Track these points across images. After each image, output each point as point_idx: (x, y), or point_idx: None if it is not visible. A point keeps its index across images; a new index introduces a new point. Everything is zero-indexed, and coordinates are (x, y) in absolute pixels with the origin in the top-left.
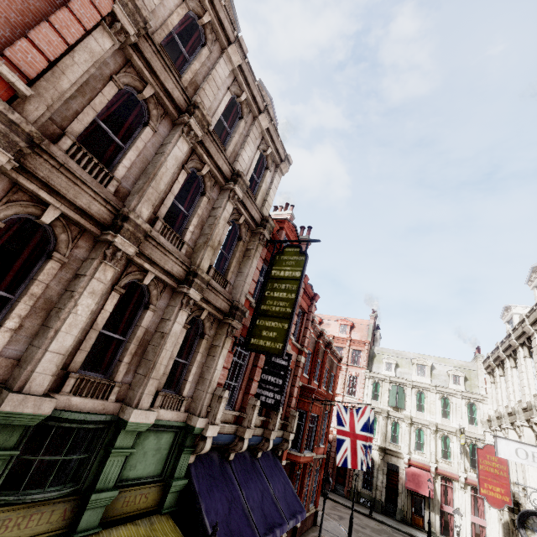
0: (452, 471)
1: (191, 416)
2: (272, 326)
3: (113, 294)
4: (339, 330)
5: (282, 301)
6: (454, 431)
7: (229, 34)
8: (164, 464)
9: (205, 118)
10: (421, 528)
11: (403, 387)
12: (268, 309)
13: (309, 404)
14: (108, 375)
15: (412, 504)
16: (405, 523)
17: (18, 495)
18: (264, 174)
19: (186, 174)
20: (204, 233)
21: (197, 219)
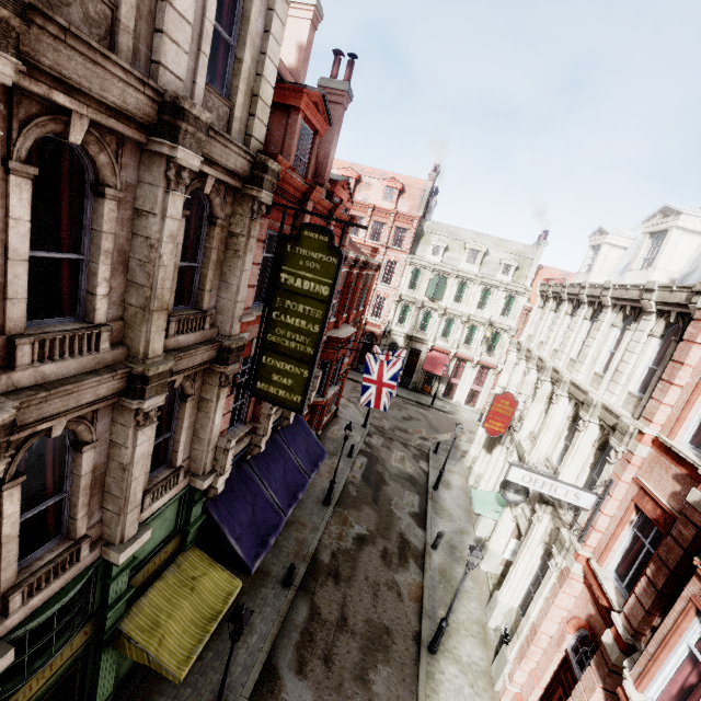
0: (469, 355)
1: (194, 479)
2: (286, 370)
3: (7, 493)
4: (383, 195)
5: (299, 334)
6: (484, 322)
7: None
8: (175, 521)
9: None
10: (428, 393)
11: (446, 277)
12: (279, 342)
13: (334, 353)
14: (64, 534)
15: (425, 378)
16: (416, 391)
17: (26, 678)
18: (245, 9)
19: (27, 181)
20: (134, 282)
21: (108, 262)
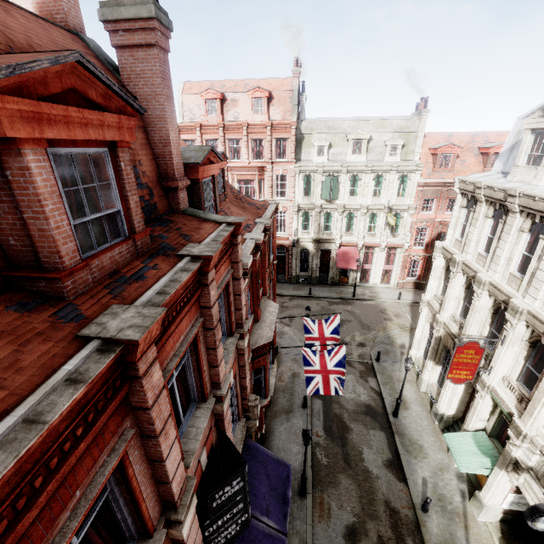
0: (376, 242)
1: None
2: None
3: None
4: (252, 109)
5: None
6: (383, 208)
7: None
8: None
9: None
10: (346, 283)
11: (337, 176)
12: None
13: (265, 357)
14: None
15: (340, 271)
16: (335, 285)
17: None
18: None
19: None
20: None
21: None
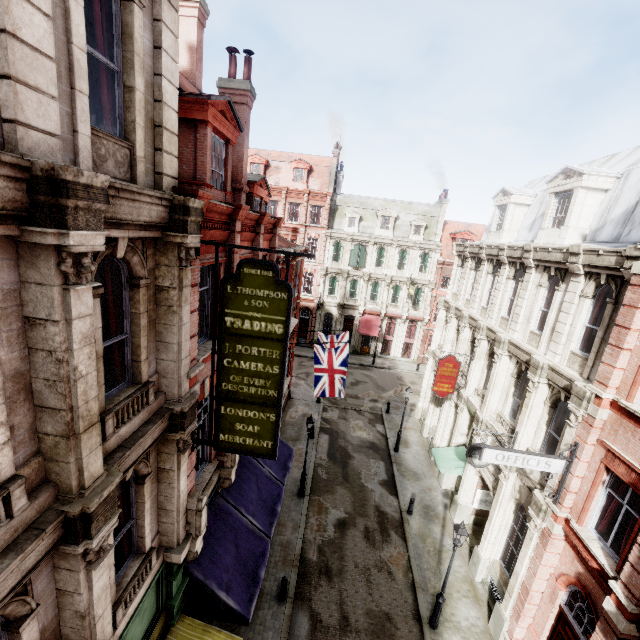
0: (398, 313)
1: (169, 555)
2: (249, 418)
3: None
4: (293, 177)
5: (258, 378)
6: (405, 281)
7: None
8: (156, 603)
9: None
10: (367, 353)
11: (365, 245)
12: (237, 390)
13: None
14: None
15: (362, 340)
16: (356, 353)
17: None
18: (125, 23)
19: None
20: (45, 407)
21: None
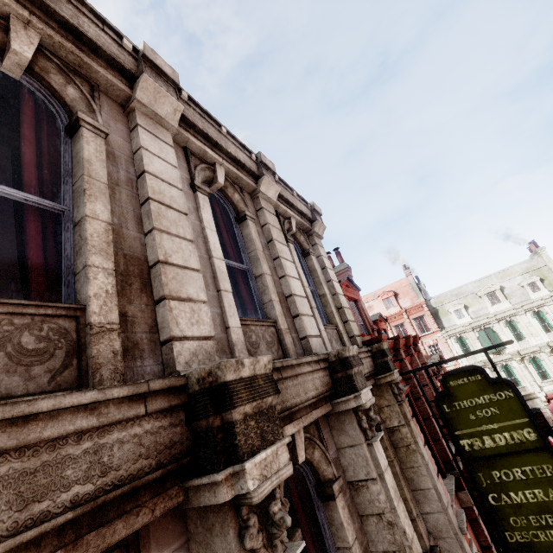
0: None
1: None
2: None
3: None
4: (385, 306)
5: (548, 513)
6: None
7: (115, 55)
8: None
9: (257, 385)
10: None
11: (489, 327)
12: (530, 540)
13: None
14: None
15: None
16: None
17: None
18: (310, 266)
19: None
20: None
21: None
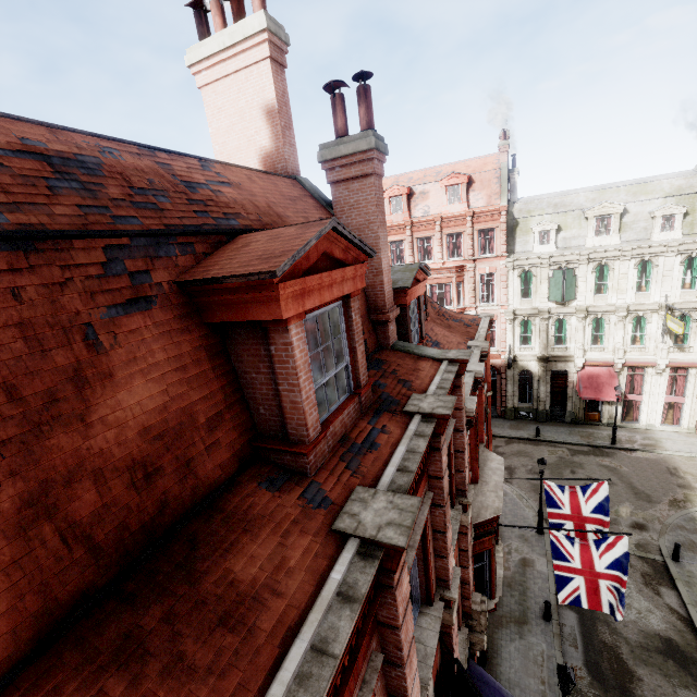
0: (647, 360)
1: None
2: None
3: None
4: (446, 199)
5: None
6: (655, 309)
7: None
8: None
9: None
10: (597, 422)
11: (573, 268)
12: None
13: (490, 538)
14: None
15: (585, 404)
16: (577, 423)
17: None
18: None
19: None
20: None
21: None
